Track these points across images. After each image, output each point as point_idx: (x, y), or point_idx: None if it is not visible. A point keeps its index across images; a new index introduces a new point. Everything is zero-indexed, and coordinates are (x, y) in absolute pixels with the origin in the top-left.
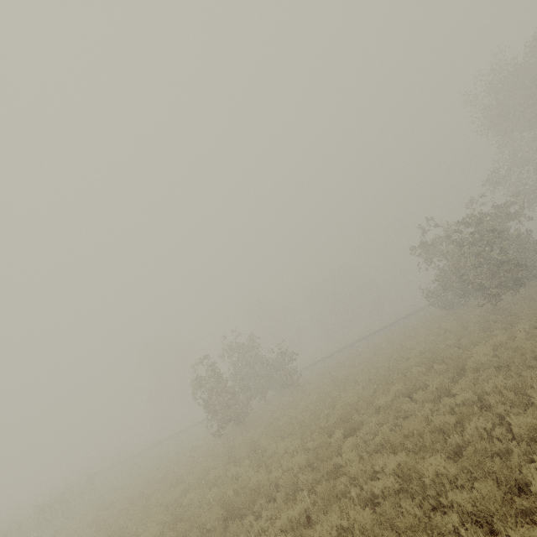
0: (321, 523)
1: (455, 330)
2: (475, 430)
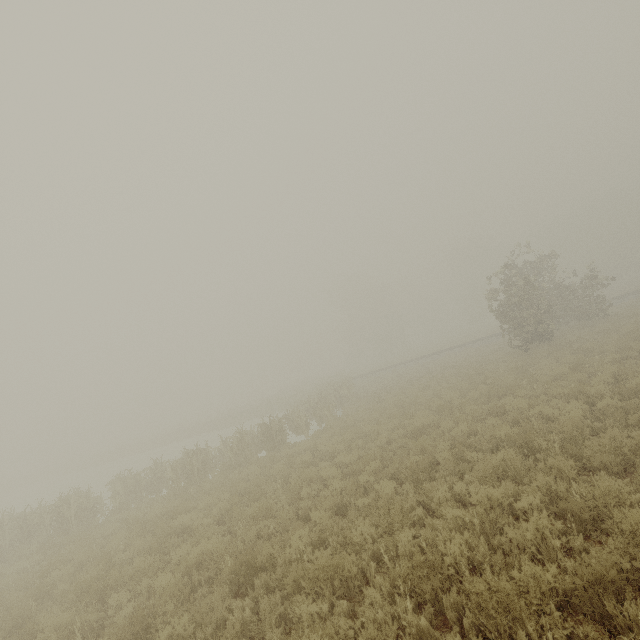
0: None
1: None
2: None
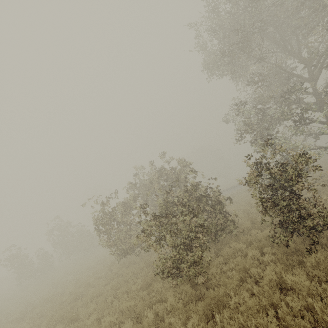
0: None
1: (93, 273)
2: None
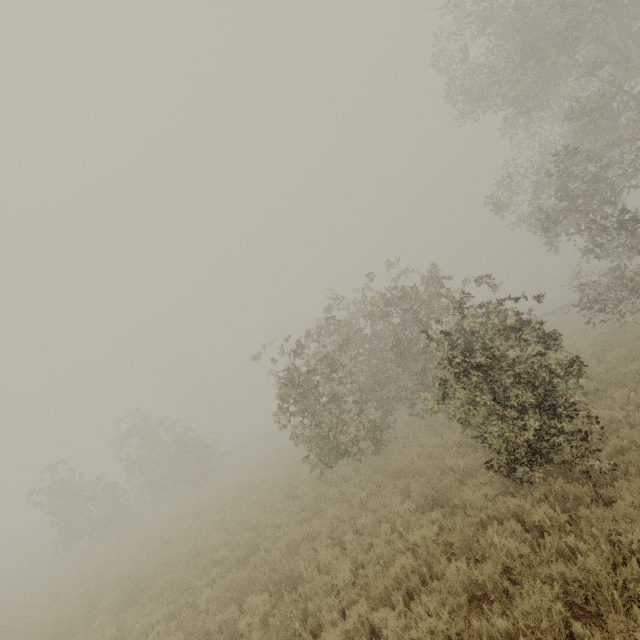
0: None
1: (260, 506)
2: None
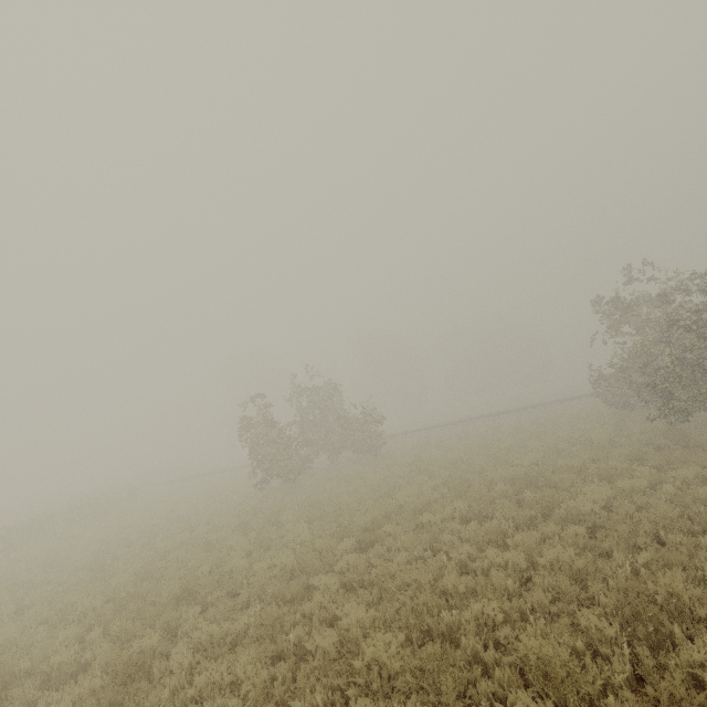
0: (235, 656)
1: (594, 445)
2: (479, 616)
